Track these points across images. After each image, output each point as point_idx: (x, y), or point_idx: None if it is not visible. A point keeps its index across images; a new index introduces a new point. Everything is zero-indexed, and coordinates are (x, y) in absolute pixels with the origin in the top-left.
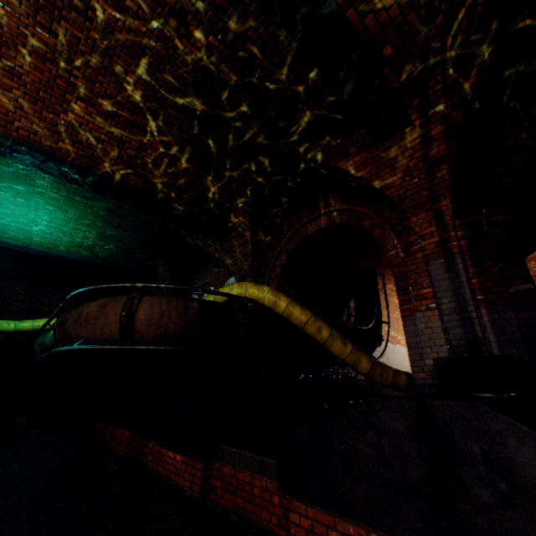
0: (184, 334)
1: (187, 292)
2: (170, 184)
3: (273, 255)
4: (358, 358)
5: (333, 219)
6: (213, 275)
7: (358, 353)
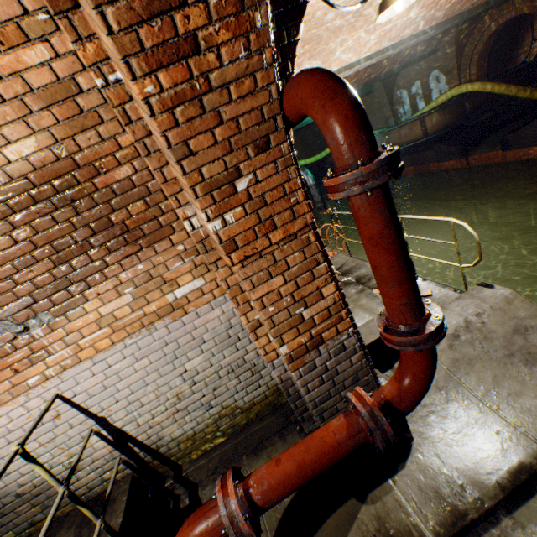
0: (446, 124)
1: (393, 91)
2: (410, 56)
3: (470, 50)
4: (533, 95)
5: (519, 13)
6: (416, 73)
7: (533, 93)
